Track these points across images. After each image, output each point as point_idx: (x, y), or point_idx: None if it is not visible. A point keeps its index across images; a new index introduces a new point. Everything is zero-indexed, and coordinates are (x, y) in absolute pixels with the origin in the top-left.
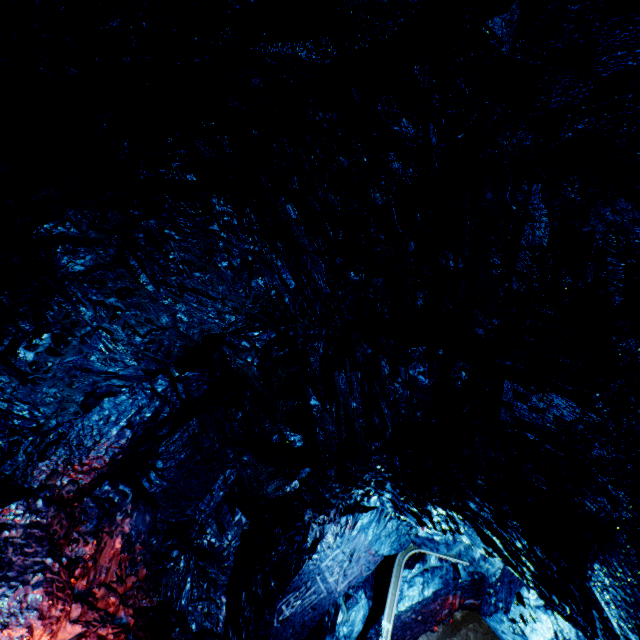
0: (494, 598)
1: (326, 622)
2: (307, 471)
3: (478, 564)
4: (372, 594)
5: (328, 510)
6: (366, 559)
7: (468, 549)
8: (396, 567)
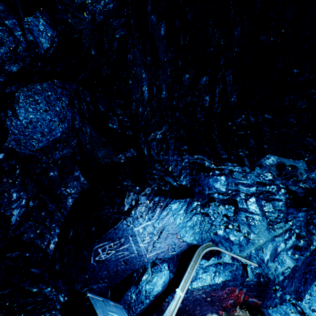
0: (280, 292)
1: (134, 276)
2: (133, 153)
3: (266, 265)
4: (174, 270)
5: (144, 186)
6: (173, 241)
7: (259, 250)
8: (196, 255)
